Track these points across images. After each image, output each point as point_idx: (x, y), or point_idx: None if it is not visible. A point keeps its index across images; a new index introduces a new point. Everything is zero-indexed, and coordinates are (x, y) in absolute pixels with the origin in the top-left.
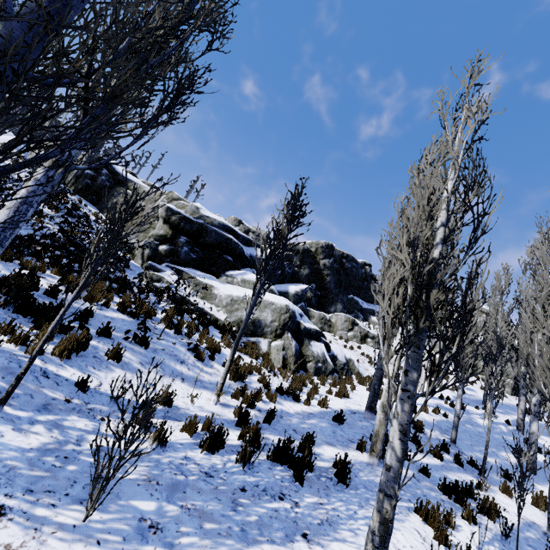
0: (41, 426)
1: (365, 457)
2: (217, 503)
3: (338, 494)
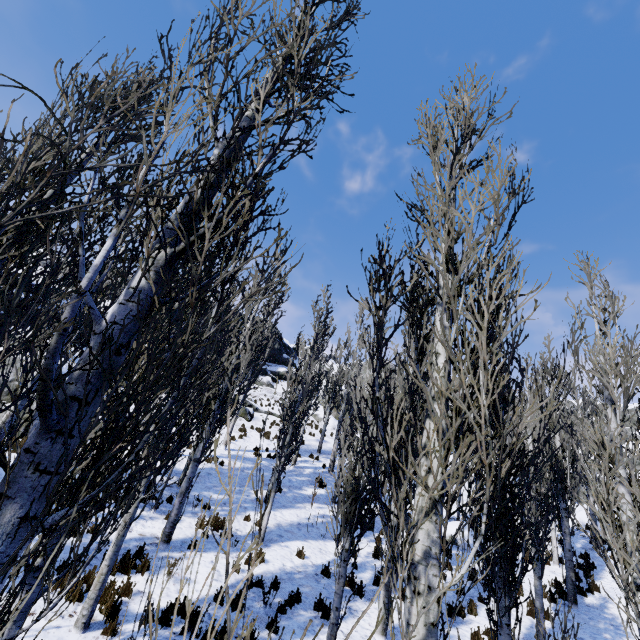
0: None
1: None
2: None
3: None
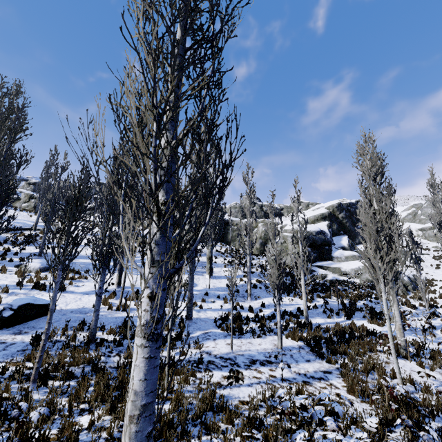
0: (441, 338)
1: None
2: None
3: None
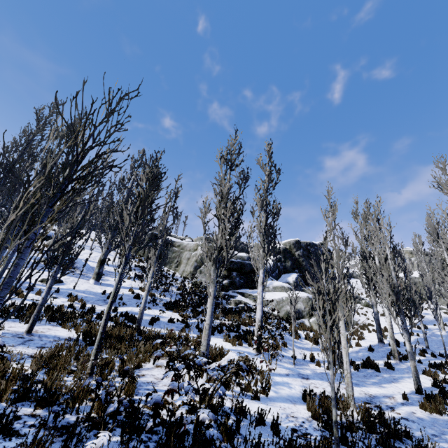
0: (304, 369)
1: (392, 361)
2: (363, 379)
3: (393, 373)
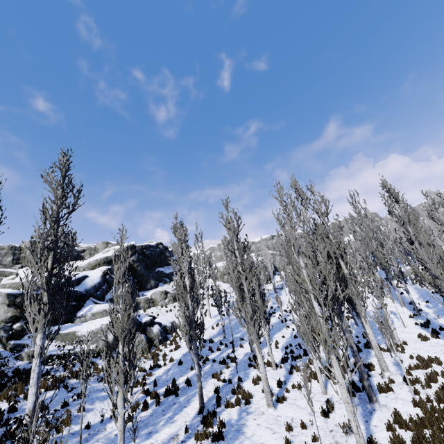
0: (95, 443)
1: (194, 371)
2: (159, 418)
3: (189, 390)
